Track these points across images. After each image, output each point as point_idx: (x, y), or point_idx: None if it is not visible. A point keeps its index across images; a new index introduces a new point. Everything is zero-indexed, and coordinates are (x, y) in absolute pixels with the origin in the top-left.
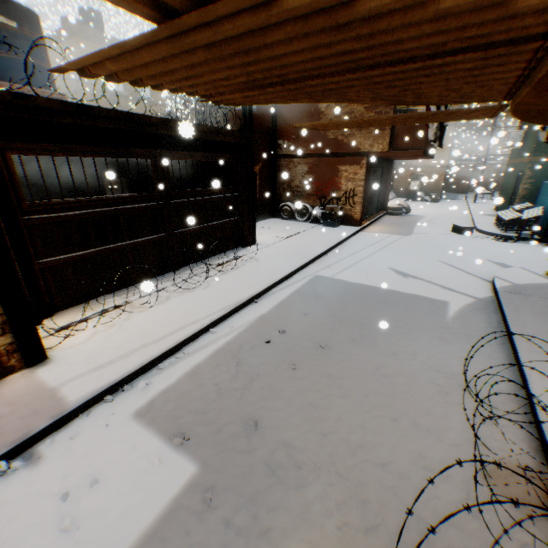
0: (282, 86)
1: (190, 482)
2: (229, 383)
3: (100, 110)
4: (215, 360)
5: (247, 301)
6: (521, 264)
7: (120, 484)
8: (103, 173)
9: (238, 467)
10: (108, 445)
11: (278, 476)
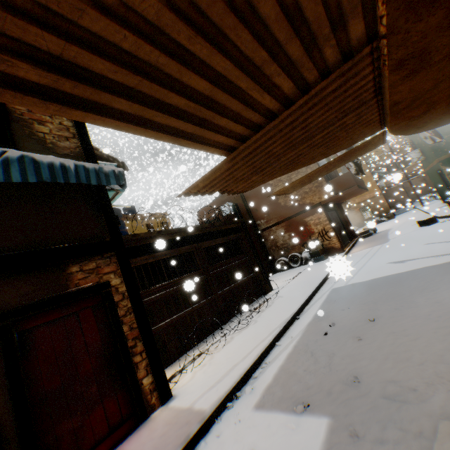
0: (268, 167)
1: (330, 427)
2: (314, 365)
3: (166, 231)
4: (293, 358)
5: (291, 319)
6: None
7: (274, 448)
8: (155, 282)
9: (362, 406)
10: (248, 430)
11: (400, 400)
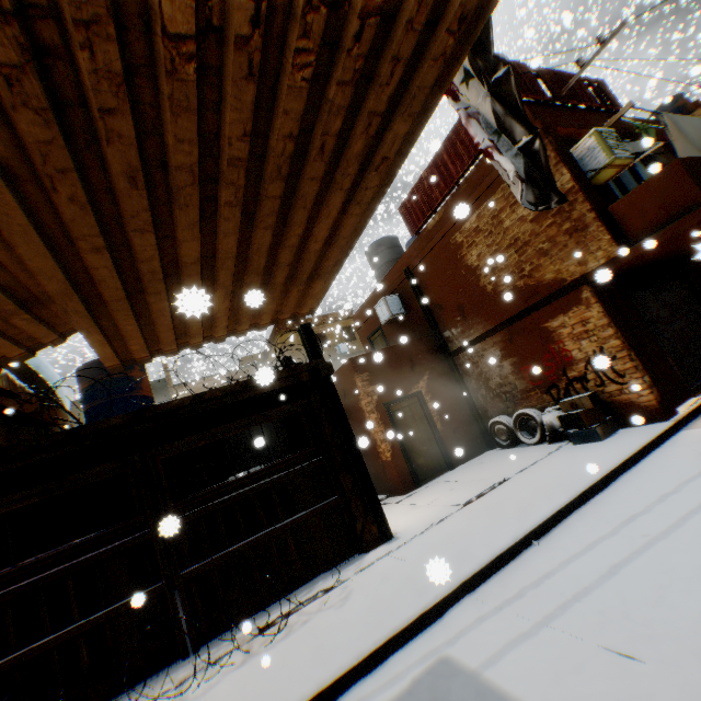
0: None
1: None
2: None
3: (28, 444)
4: None
5: None
6: None
7: None
8: (230, 469)
9: None
10: None
11: None
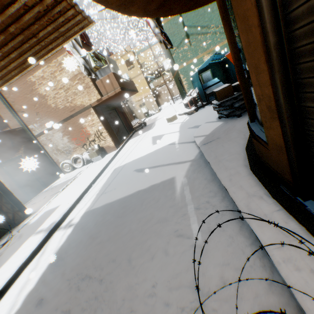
0: None
1: None
2: None
3: None
4: None
5: None
6: (206, 120)
7: None
8: None
9: None
10: None
11: None
